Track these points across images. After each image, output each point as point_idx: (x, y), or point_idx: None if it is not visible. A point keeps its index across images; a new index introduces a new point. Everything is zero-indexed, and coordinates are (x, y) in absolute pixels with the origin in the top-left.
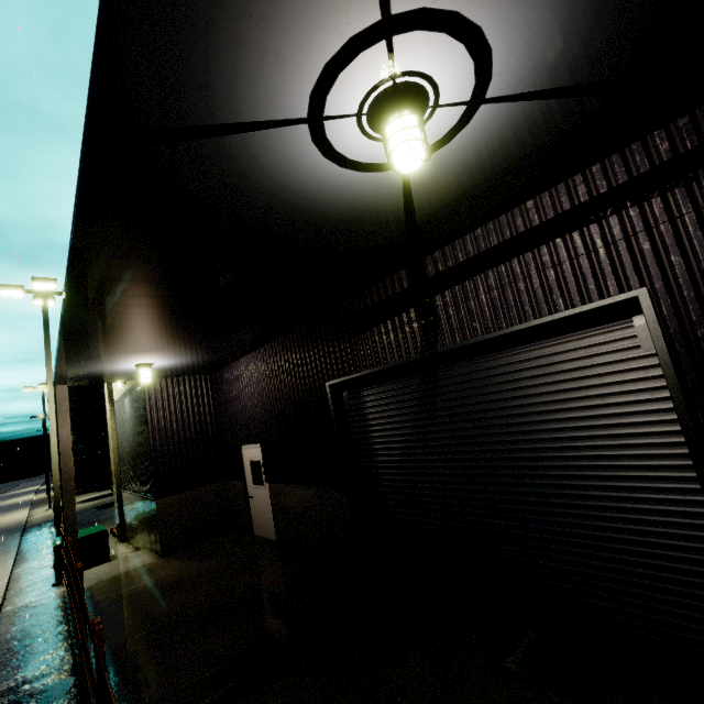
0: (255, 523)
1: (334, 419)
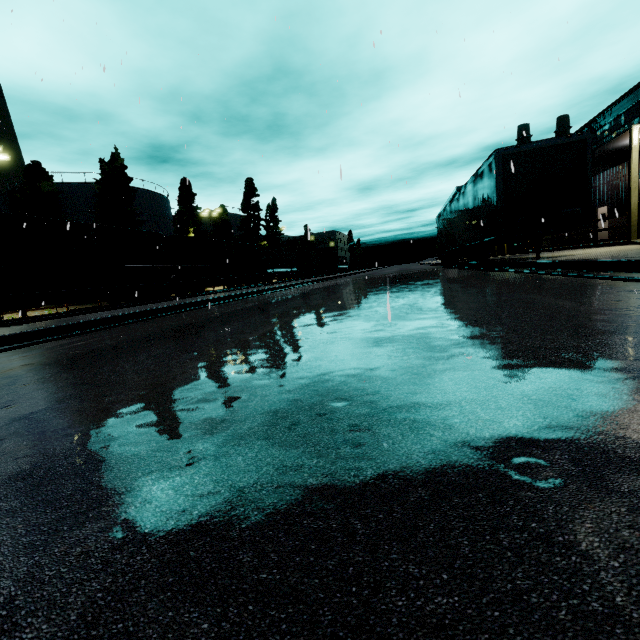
0: (599, 238)
1: (639, 191)
